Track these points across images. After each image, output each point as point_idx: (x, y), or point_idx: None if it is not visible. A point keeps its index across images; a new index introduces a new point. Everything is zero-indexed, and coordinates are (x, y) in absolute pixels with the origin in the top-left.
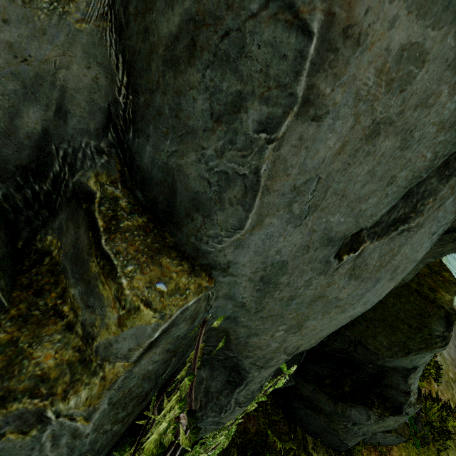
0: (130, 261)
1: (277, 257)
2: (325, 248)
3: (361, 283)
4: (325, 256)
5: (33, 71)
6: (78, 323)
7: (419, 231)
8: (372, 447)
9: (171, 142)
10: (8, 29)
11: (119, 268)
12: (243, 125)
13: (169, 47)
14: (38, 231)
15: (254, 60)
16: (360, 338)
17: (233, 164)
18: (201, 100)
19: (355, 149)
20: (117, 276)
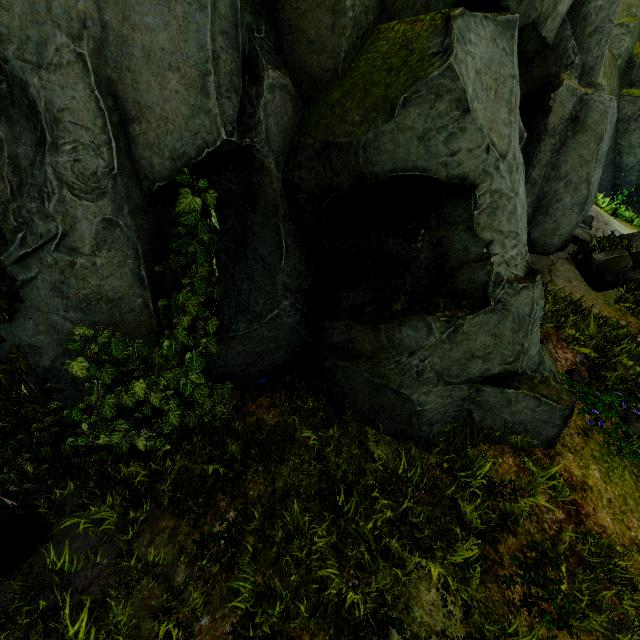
0: None
1: None
2: None
3: None
4: None
5: None
6: None
7: None
8: (503, 442)
9: None
10: None
11: None
12: None
13: None
14: None
15: None
16: (326, 136)
17: None
18: None
19: None
20: None
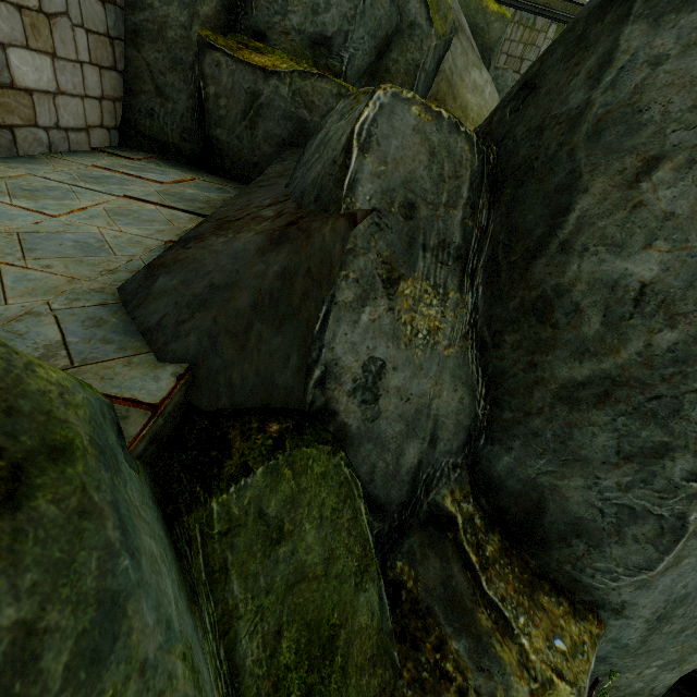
0: (518, 609)
1: (682, 591)
2: None
3: None
4: None
5: (413, 408)
6: (470, 689)
7: None
8: None
9: (547, 462)
10: (396, 375)
11: (512, 621)
12: (665, 470)
13: (567, 387)
14: (387, 556)
15: (691, 422)
16: None
17: (643, 501)
18: (605, 437)
19: None
20: (514, 633)
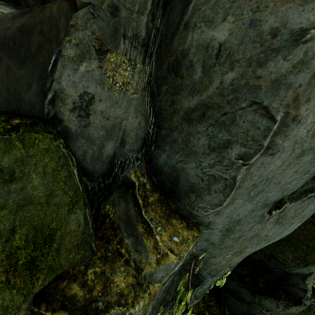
0: (158, 224)
1: (237, 217)
2: (263, 209)
3: (282, 226)
4: (262, 213)
5: (111, 123)
6: (131, 260)
7: None
8: None
9: (180, 155)
10: (101, 104)
11: (154, 229)
12: (228, 155)
13: (187, 113)
14: (102, 203)
15: (239, 127)
16: (273, 252)
17: (219, 172)
18: (203, 139)
19: (289, 163)
20: (153, 234)
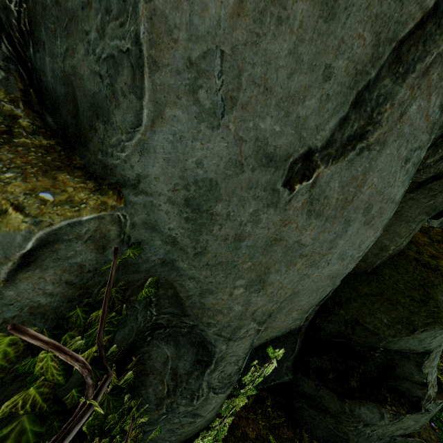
0: (12, 169)
1: (200, 172)
2: (267, 170)
3: (326, 223)
4: (270, 182)
5: None
6: None
7: (383, 151)
8: None
9: (60, 39)
10: None
11: None
12: None
13: None
14: None
15: None
16: (357, 316)
17: (115, 40)
18: None
19: (259, 11)
20: None
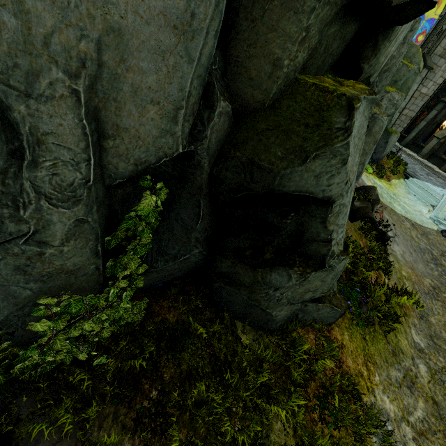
0: None
1: None
2: None
3: None
4: None
5: None
6: None
7: None
8: (309, 326)
9: None
10: None
11: None
12: None
13: None
14: None
15: None
16: (252, 156)
17: None
18: None
19: None
20: None
